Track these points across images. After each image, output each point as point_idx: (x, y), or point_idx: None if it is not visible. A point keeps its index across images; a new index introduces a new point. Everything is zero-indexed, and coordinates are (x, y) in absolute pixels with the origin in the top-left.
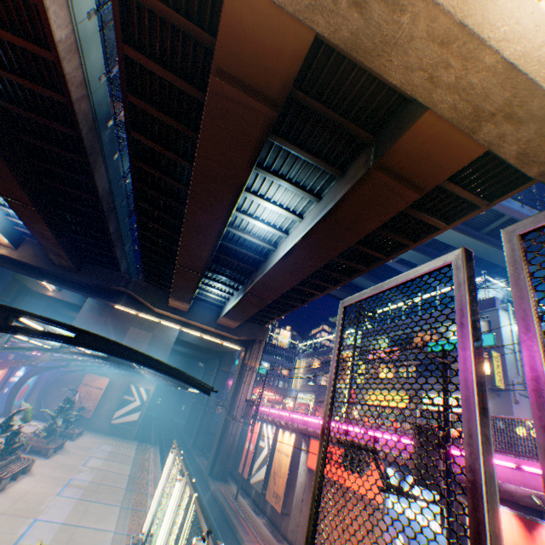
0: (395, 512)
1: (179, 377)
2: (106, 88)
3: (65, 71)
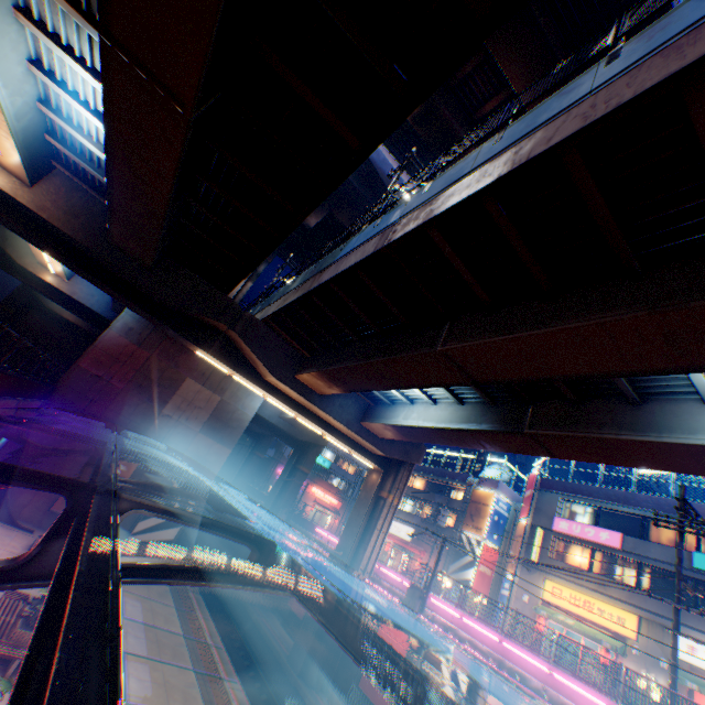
0: None
1: None
2: None
3: None
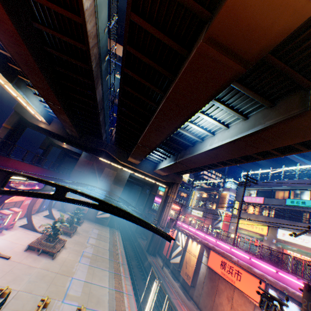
0: None
1: (153, 230)
2: (107, 36)
3: (87, 30)
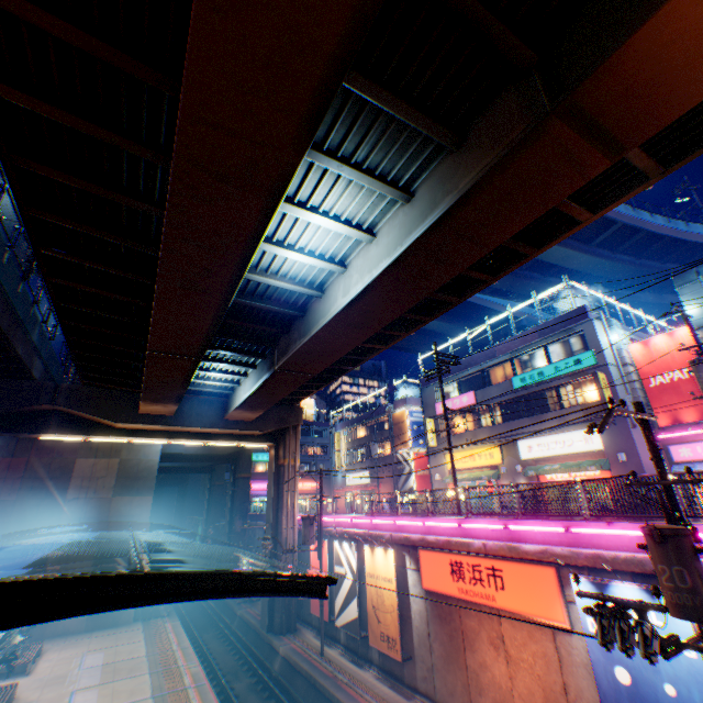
0: None
1: (262, 589)
2: None
3: None
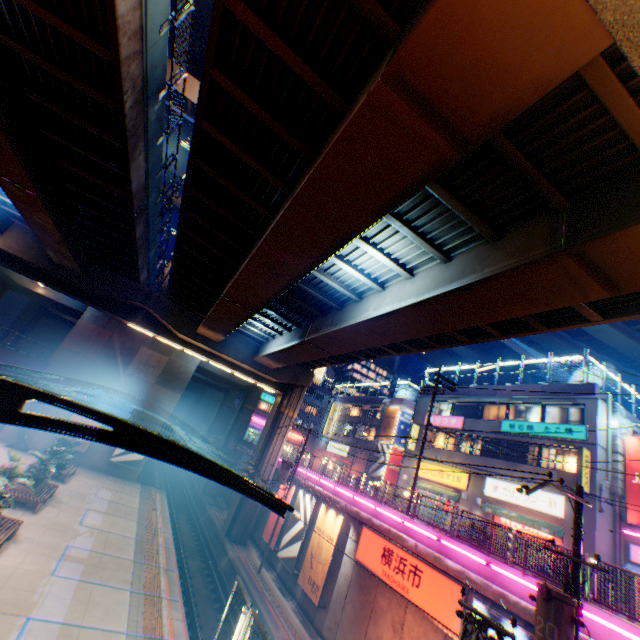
0: None
1: (247, 491)
2: (166, 43)
3: (117, 12)
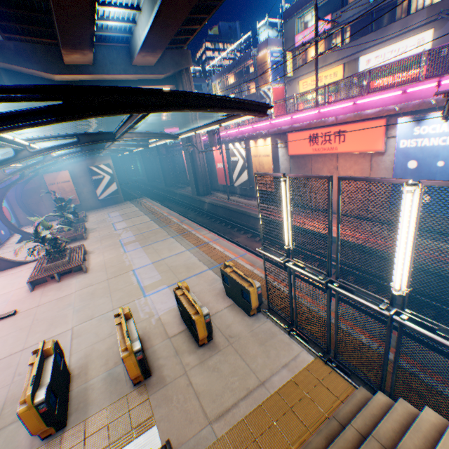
0: (407, 149)
1: (229, 108)
2: None
3: None
